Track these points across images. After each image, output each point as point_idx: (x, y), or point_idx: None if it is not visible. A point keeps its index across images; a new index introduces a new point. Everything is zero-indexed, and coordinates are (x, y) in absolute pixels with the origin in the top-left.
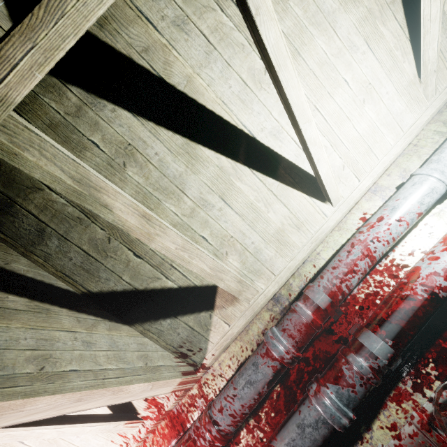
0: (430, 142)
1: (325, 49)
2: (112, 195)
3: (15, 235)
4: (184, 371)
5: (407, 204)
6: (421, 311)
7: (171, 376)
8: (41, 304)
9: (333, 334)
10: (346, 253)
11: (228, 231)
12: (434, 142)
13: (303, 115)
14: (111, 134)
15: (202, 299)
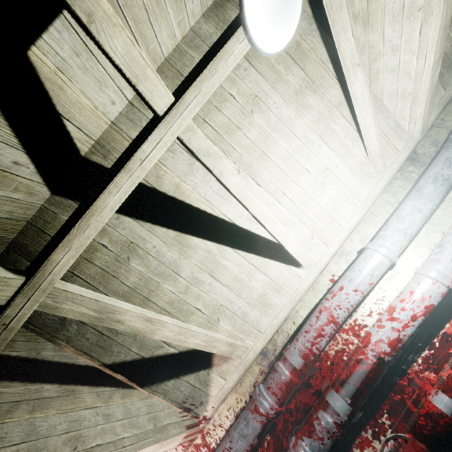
0: (383, 211)
1: (287, 147)
2: (123, 313)
3: (42, 325)
4: (188, 425)
5: (361, 276)
6: (371, 374)
7: (177, 433)
8: (68, 386)
9: (311, 388)
10: (315, 319)
11: (218, 301)
12: (386, 212)
13: (267, 220)
14: (116, 236)
15: (200, 359)
